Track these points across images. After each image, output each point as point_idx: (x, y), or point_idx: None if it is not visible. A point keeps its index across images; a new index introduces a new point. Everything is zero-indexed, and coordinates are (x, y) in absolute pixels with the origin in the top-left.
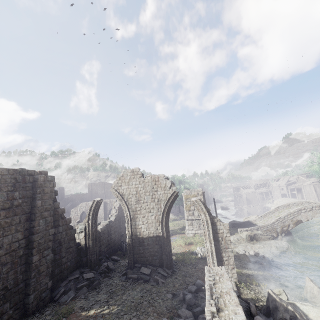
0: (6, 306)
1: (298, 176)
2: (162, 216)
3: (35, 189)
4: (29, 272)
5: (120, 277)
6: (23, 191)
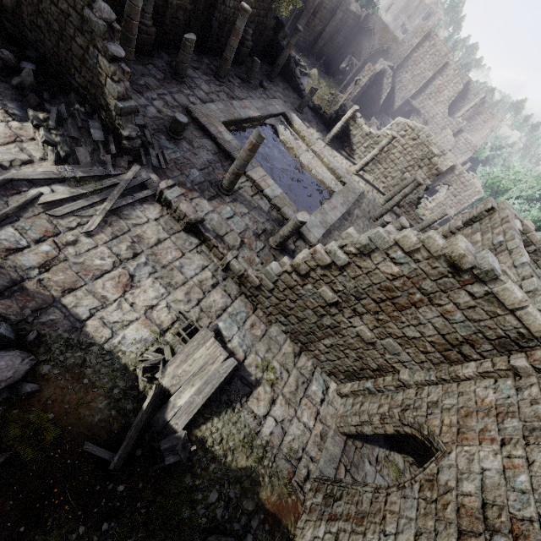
0: None
1: None
2: None
3: None
4: None
5: None
6: None
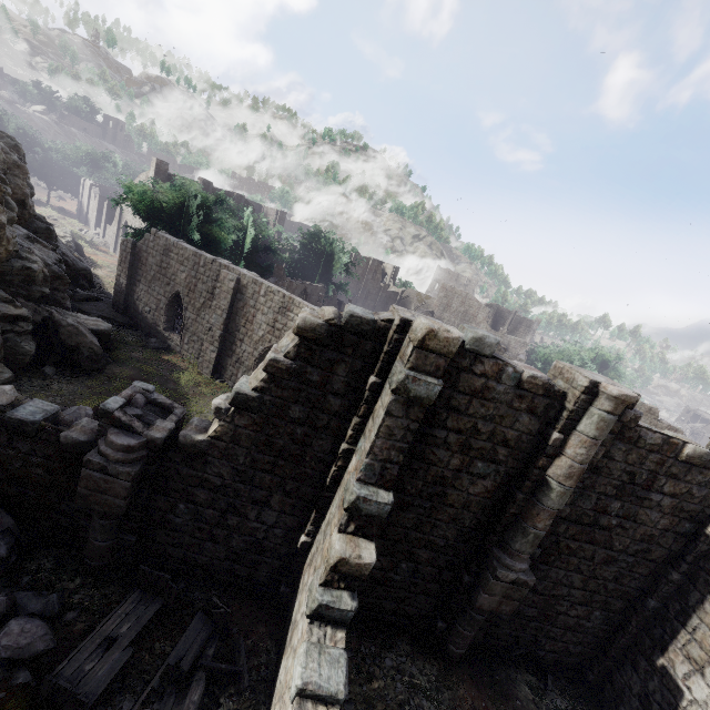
0: None
1: None
2: None
3: None
4: None
5: None
6: None
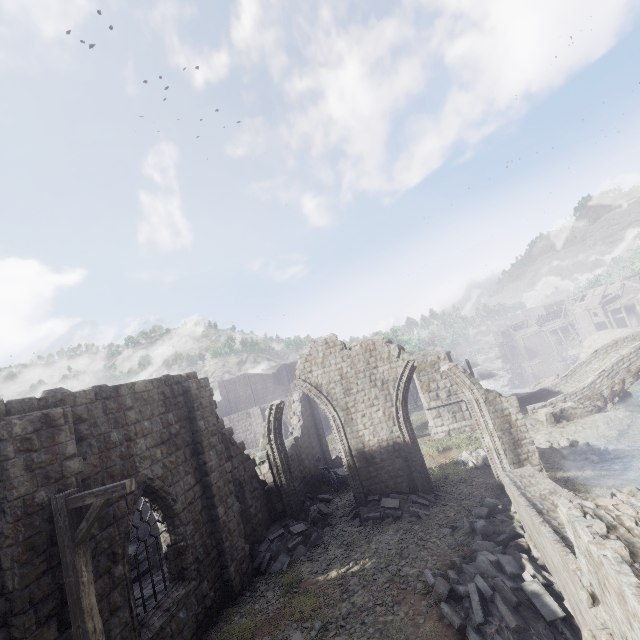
0: (205, 586)
1: (624, 283)
2: (397, 408)
3: (191, 404)
4: (217, 534)
5: (349, 522)
6: (176, 411)
